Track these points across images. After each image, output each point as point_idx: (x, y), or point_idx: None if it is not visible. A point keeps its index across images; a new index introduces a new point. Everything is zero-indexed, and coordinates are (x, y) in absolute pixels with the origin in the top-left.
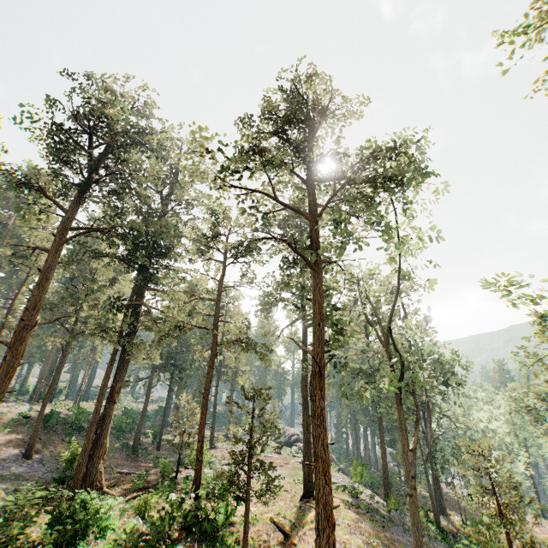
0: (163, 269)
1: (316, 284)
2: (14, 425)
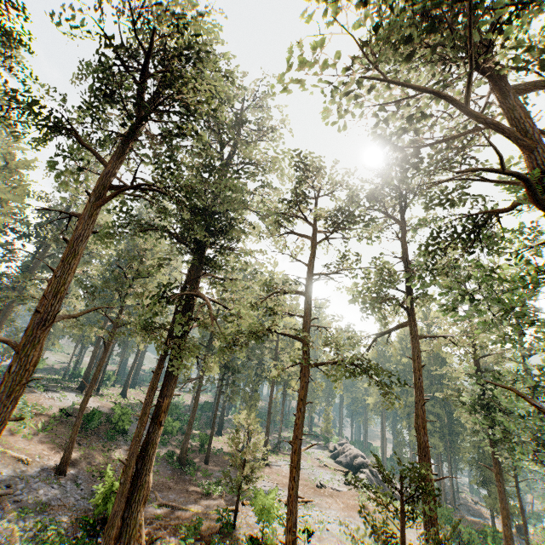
0: (223, 250)
1: None
2: (54, 423)
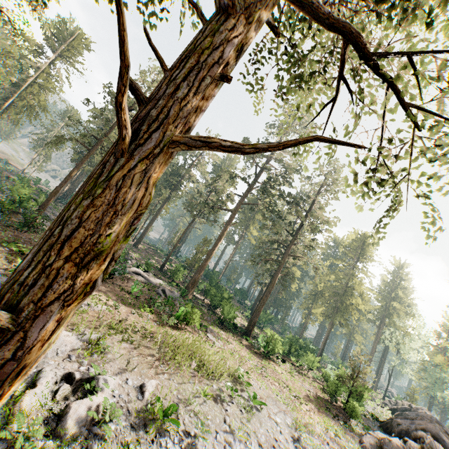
0: None
1: (377, 333)
2: None
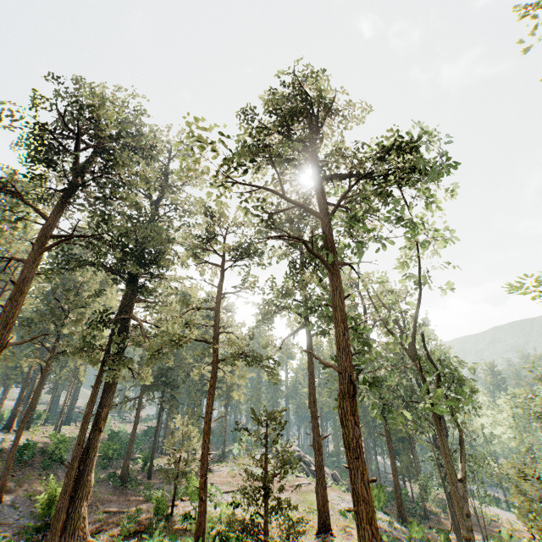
0: (154, 278)
1: (336, 288)
2: None
